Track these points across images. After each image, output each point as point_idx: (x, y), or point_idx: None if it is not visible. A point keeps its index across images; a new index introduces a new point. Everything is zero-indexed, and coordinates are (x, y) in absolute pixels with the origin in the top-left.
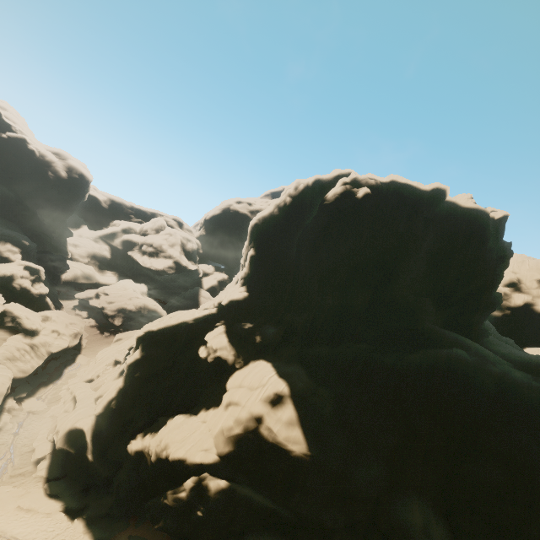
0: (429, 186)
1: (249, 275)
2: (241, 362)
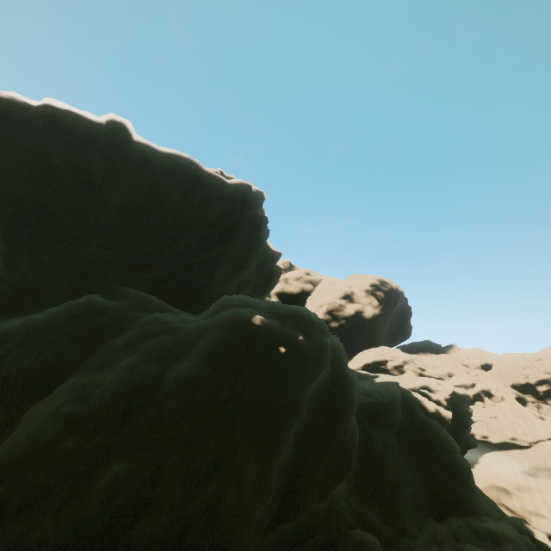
0: (102, 117)
1: None
2: None
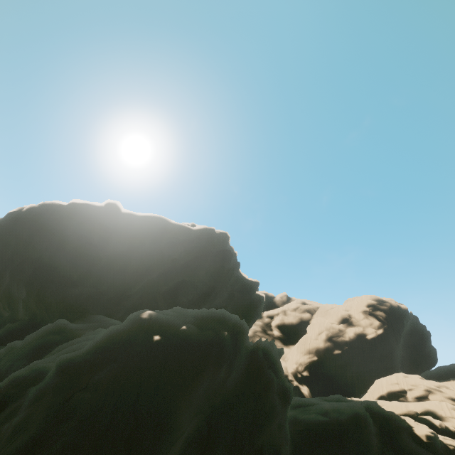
0: (103, 202)
1: None
2: None
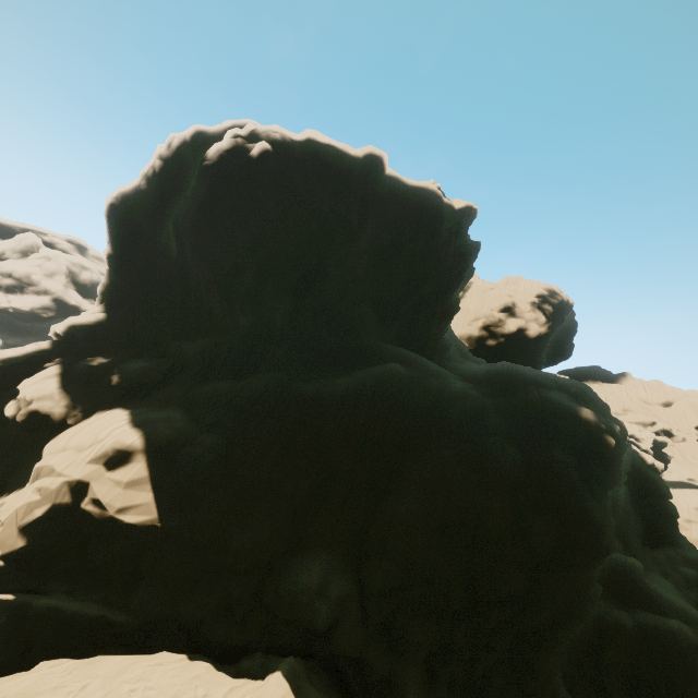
0: (360, 150)
1: (109, 287)
2: (78, 415)
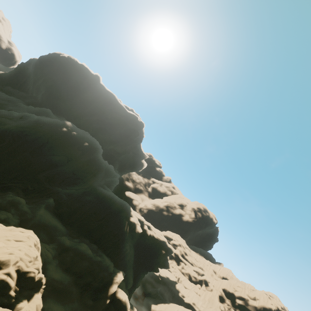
0: (95, 73)
1: (11, 71)
2: None
